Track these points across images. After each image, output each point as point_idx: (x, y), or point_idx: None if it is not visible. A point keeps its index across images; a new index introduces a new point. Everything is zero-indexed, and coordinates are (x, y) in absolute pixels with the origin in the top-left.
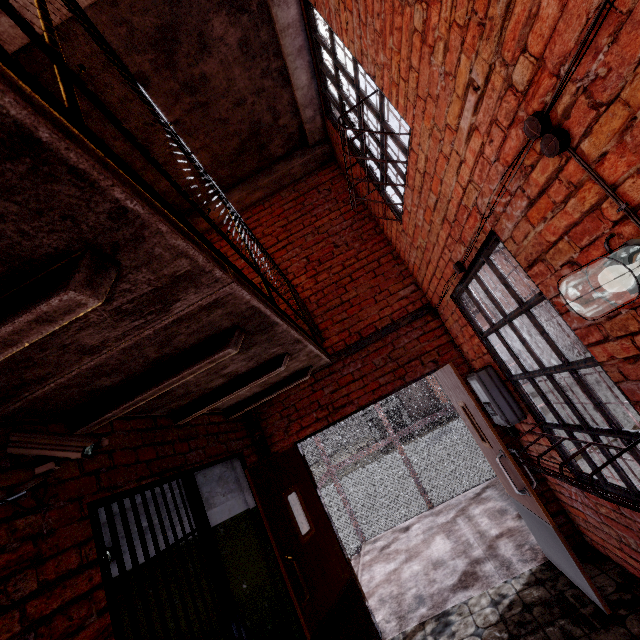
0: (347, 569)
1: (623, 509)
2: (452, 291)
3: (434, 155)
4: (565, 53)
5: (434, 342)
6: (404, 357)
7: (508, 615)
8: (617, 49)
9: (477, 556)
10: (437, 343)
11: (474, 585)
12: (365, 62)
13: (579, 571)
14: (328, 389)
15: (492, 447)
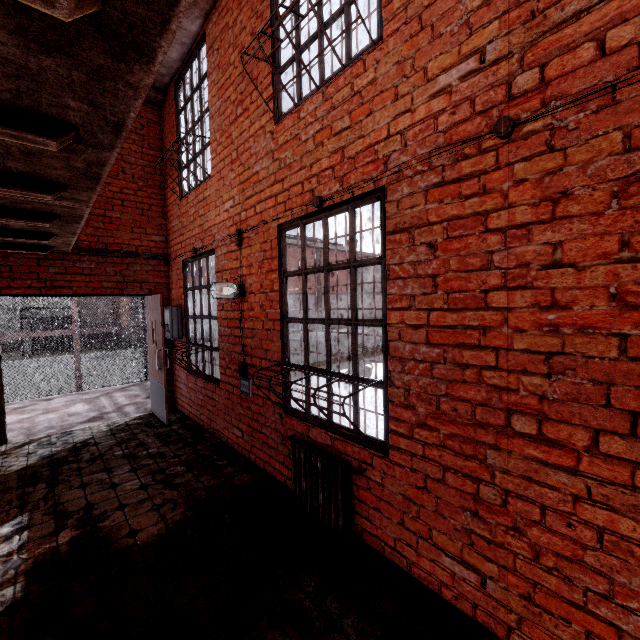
0: (1, 396)
1: (198, 381)
2: (185, 258)
3: (213, 198)
4: (250, 225)
5: (157, 279)
6: (131, 277)
7: (115, 428)
8: (255, 237)
9: (108, 411)
10: (159, 280)
11: (99, 421)
12: (212, 122)
13: (165, 407)
14: (54, 269)
15: (157, 347)
